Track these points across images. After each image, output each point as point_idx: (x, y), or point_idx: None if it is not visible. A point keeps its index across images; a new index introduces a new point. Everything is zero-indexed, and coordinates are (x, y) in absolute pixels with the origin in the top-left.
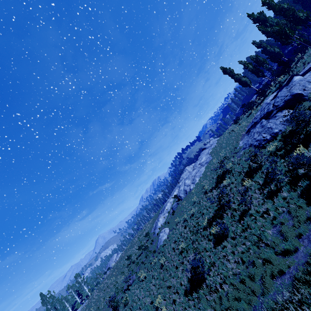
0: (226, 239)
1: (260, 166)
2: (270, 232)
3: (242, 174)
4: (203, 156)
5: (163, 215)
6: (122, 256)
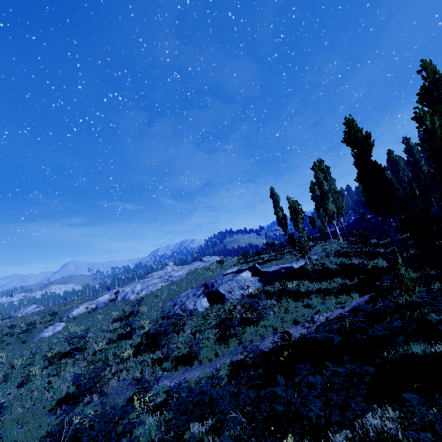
0: (21, 388)
1: (131, 337)
2: (21, 411)
3: (117, 332)
4: (185, 269)
5: (89, 304)
6: (23, 316)
